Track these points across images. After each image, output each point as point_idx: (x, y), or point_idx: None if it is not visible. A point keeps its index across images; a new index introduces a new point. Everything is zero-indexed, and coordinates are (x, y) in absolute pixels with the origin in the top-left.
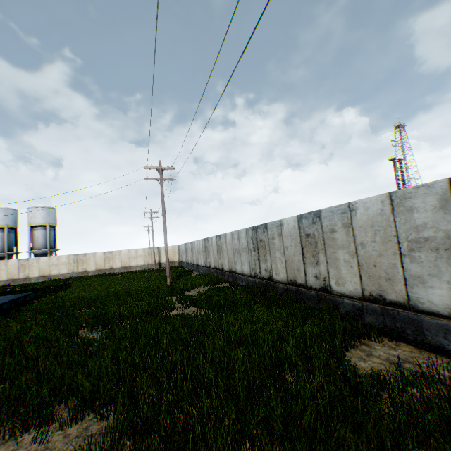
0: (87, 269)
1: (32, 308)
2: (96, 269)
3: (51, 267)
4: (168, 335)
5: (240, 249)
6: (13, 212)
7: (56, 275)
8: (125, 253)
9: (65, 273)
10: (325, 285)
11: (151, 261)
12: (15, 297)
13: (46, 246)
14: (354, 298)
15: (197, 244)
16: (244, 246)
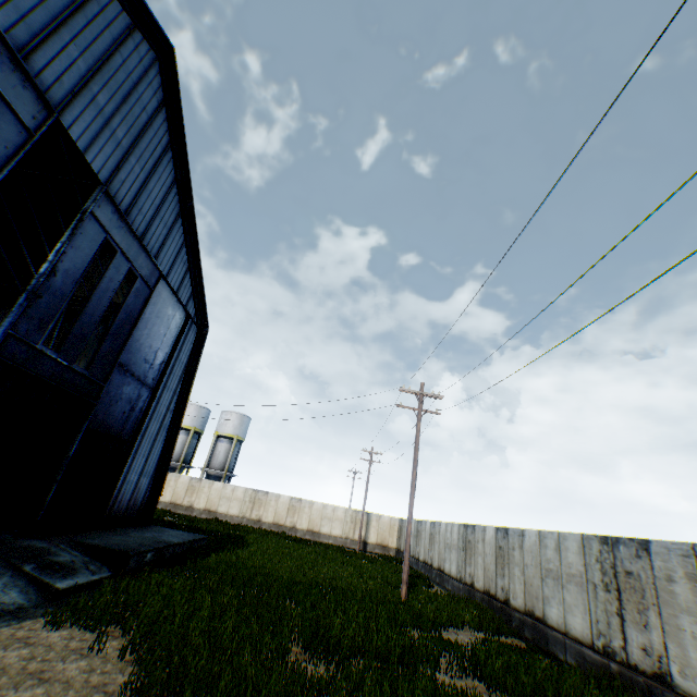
0: (261, 517)
1: (211, 565)
2: (273, 521)
3: (220, 499)
4: None
5: (562, 574)
6: (205, 412)
7: (222, 514)
8: (319, 507)
9: (233, 513)
10: None
11: (353, 533)
12: (189, 537)
13: (223, 466)
14: None
15: (446, 528)
16: (573, 569)
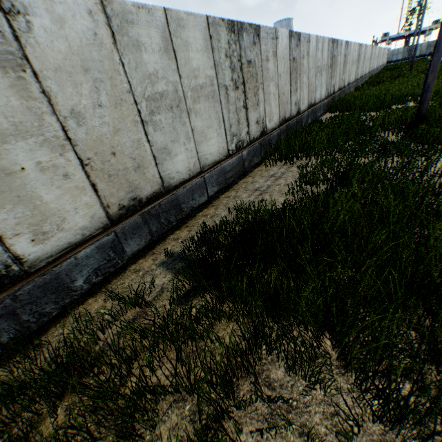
0: None
1: None
2: None
3: None
4: (437, 80)
5: (322, 67)
6: None
7: None
8: None
9: None
10: (344, 84)
11: None
12: None
13: None
14: (346, 87)
15: (132, 36)
16: (325, 62)
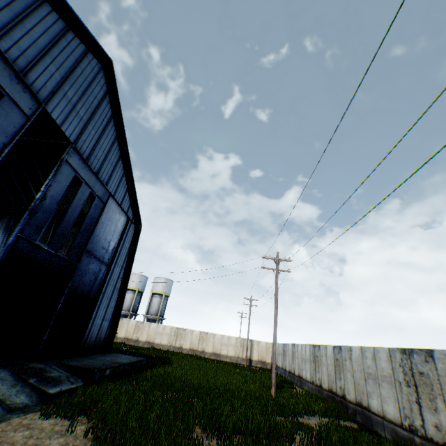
0: (182, 345)
1: (147, 377)
2: (189, 347)
3: (156, 334)
4: None
5: (378, 375)
6: (144, 279)
7: (157, 344)
8: (219, 337)
9: (164, 343)
10: None
11: (242, 353)
12: (134, 359)
13: (157, 313)
14: None
15: (302, 348)
16: (384, 372)
